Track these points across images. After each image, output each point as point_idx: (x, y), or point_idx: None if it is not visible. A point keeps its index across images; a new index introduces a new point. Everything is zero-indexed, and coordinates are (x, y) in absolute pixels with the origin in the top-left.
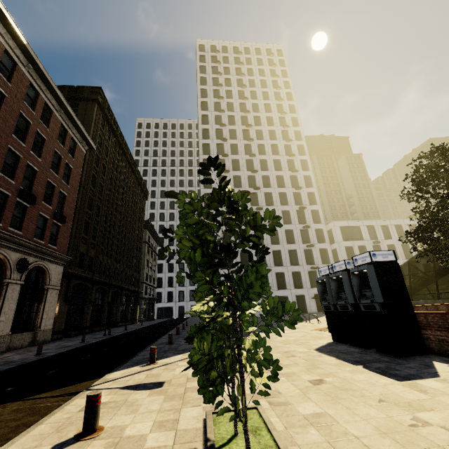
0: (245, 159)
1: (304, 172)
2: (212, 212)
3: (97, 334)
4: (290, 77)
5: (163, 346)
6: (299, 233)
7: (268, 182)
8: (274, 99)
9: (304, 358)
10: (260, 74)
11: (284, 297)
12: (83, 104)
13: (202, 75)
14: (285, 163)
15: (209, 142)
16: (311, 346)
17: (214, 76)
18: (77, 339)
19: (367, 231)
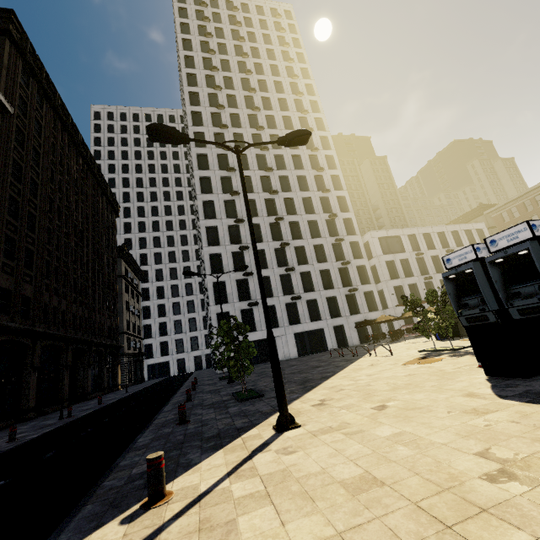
0: (254, 154)
1: (331, 171)
2: (216, 227)
3: (48, 418)
4: (304, 48)
5: (170, 430)
6: (331, 249)
7: (287, 185)
8: (286, 75)
9: (538, 426)
10: (265, 41)
11: (319, 331)
12: None
13: (185, 36)
14: (307, 159)
15: (203, 131)
16: (472, 391)
17: (202, 39)
18: (5, 435)
19: (409, 241)
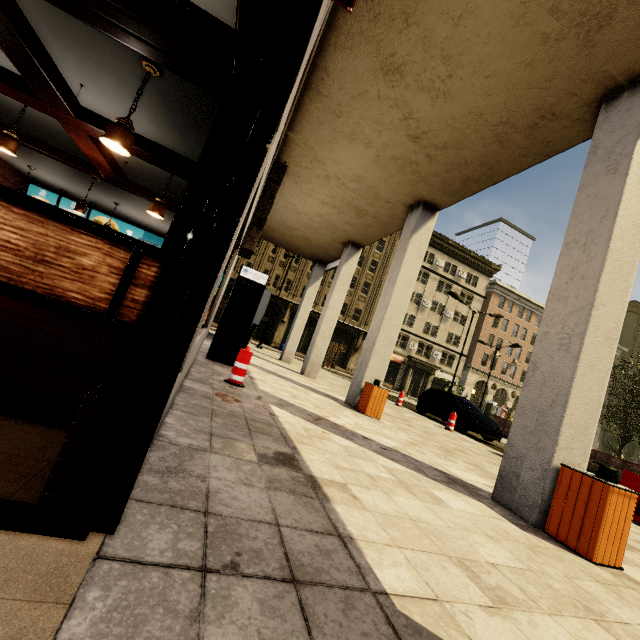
0: None
1: None
2: None
3: None
4: None
5: None
6: None
7: None
8: None
9: None
10: None
11: None
12: None
13: None
14: None
15: None
16: None
17: None
18: None
19: None
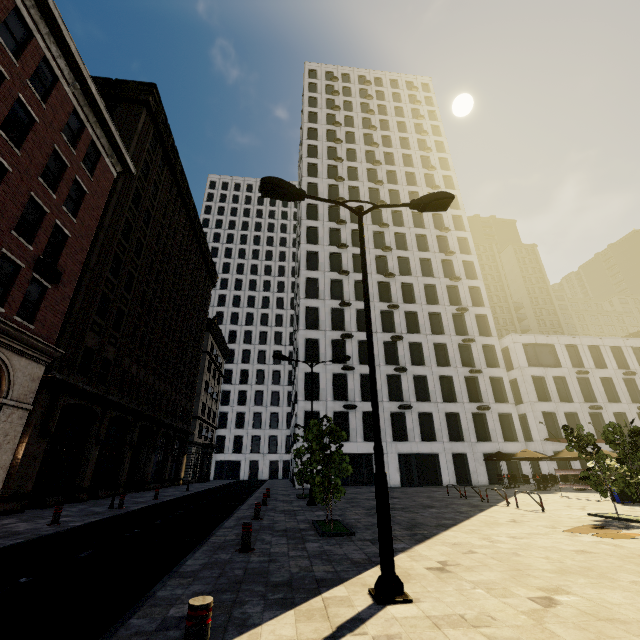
0: (371, 231)
1: (463, 255)
2: (318, 308)
3: (99, 503)
4: (440, 121)
5: (227, 557)
6: (456, 350)
7: (407, 268)
8: (417, 148)
9: None
10: (397, 113)
11: (432, 456)
12: (124, 108)
13: (311, 109)
14: (434, 240)
15: (317, 203)
16: None
17: (329, 112)
18: (51, 515)
19: (567, 353)
